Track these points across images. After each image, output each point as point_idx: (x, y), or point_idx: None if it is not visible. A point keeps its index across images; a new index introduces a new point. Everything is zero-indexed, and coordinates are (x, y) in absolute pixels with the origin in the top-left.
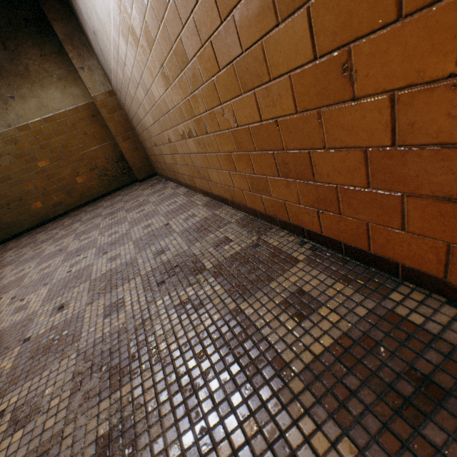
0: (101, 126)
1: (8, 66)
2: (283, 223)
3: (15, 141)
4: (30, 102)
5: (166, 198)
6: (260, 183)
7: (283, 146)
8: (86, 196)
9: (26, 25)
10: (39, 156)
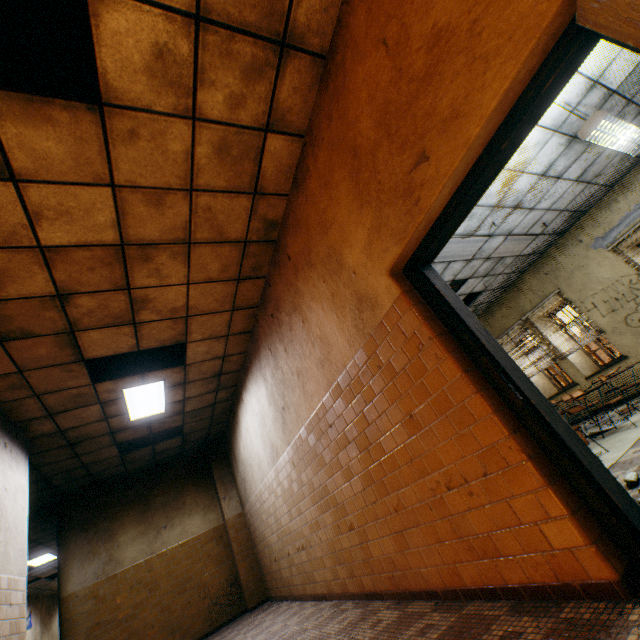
0: (224, 546)
1: (173, 501)
2: (348, 594)
3: (150, 567)
4: (176, 529)
5: (282, 612)
6: (335, 571)
7: (336, 549)
8: (189, 634)
9: (195, 472)
10: (163, 582)
